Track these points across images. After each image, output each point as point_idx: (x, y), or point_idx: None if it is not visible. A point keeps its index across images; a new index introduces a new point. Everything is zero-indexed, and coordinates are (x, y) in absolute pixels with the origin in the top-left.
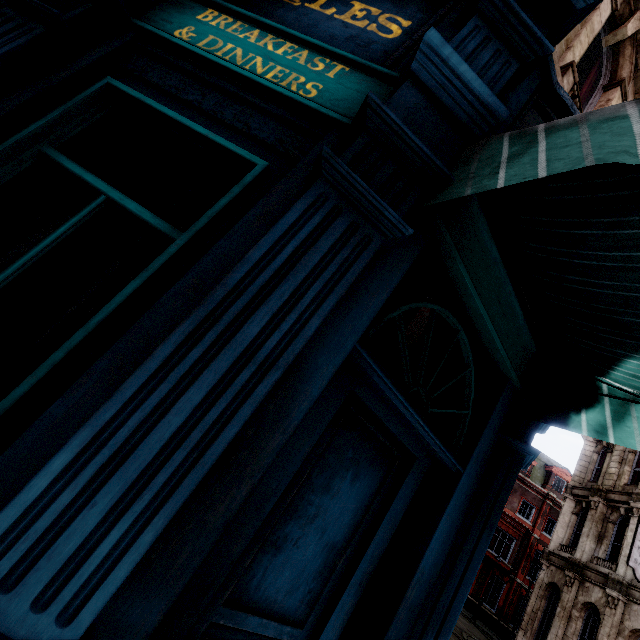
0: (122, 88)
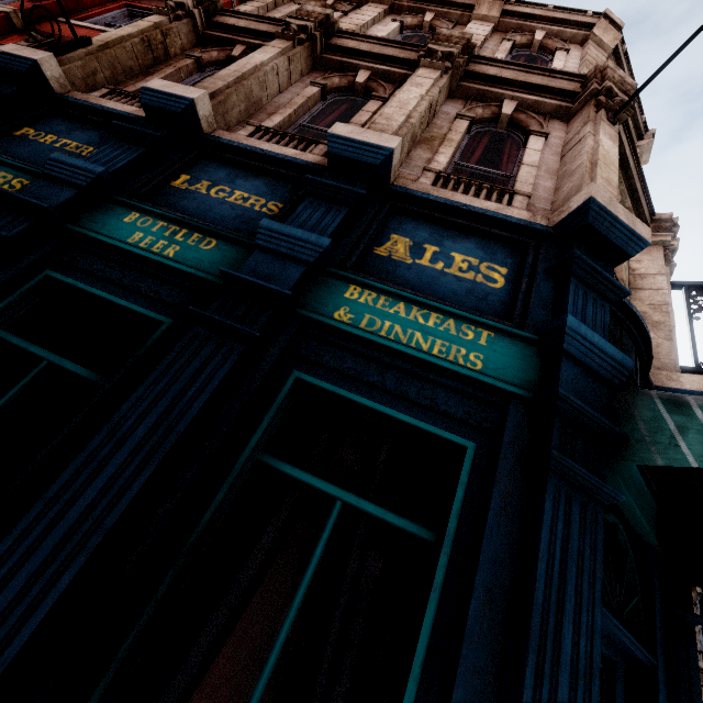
0: (313, 382)
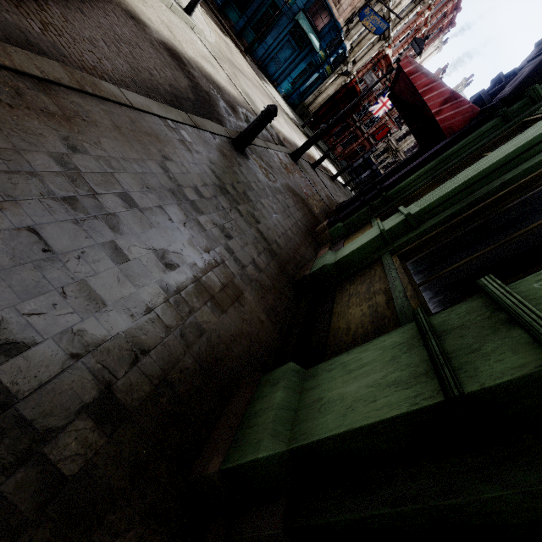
0: None
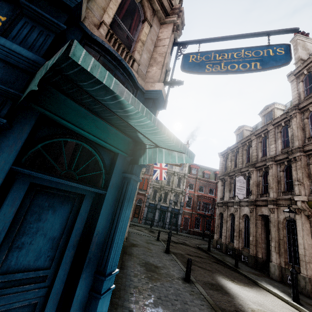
0: None
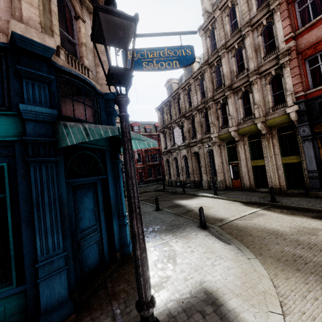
0: None
